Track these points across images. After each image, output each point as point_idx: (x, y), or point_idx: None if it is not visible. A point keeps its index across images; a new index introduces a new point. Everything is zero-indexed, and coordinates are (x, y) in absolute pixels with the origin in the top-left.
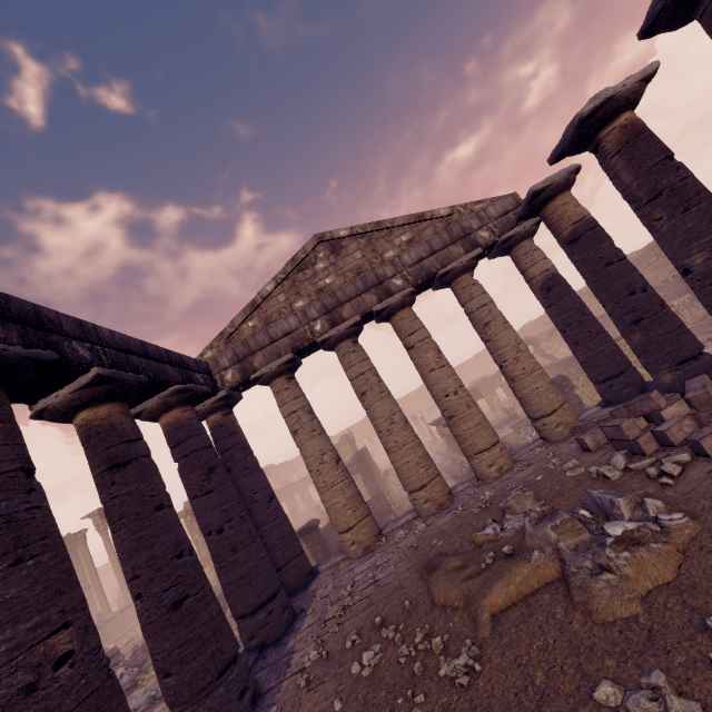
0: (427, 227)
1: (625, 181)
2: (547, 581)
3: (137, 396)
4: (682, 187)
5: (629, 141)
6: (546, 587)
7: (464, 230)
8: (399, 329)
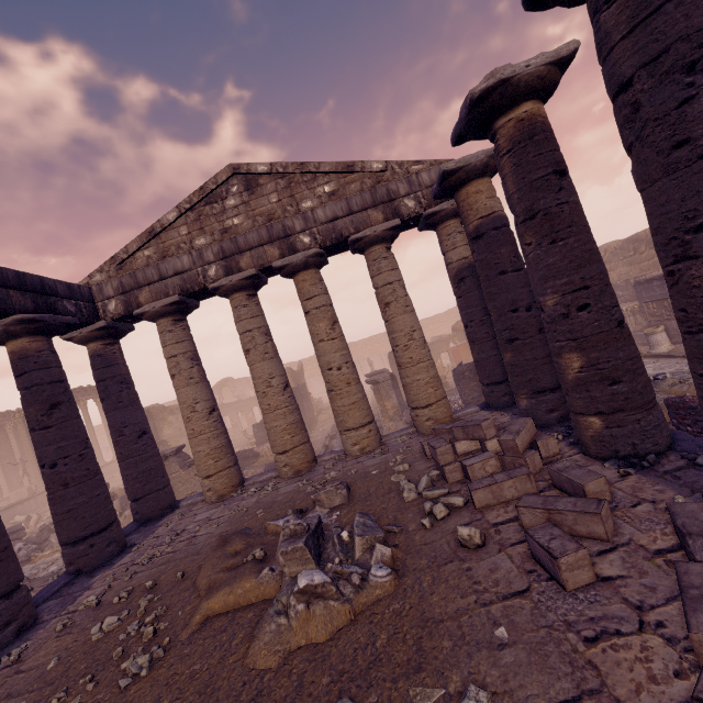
0: (355, 180)
1: (509, 190)
2: (266, 598)
3: None
4: (557, 214)
5: (521, 141)
6: (259, 605)
7: (389, 194)
8: (299, 291)
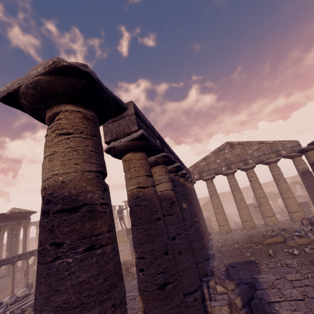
0: (264, 145)
1: None
2: (280, 241)
3: None
4: None
5: None
6: (280, 242)
7: (276, 150)
8: (248, 175)
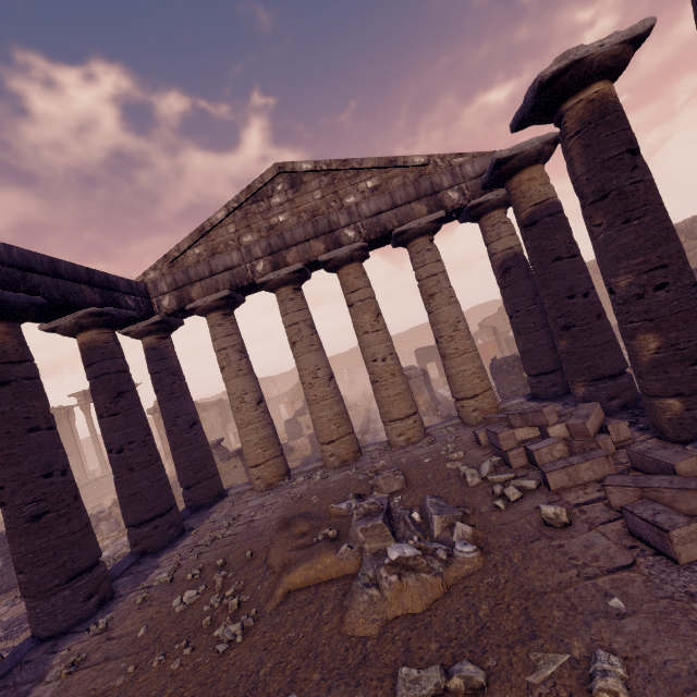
0: (398, 175)
1: (577, 172)
2: (346, 573)
3: (45, 314)
4: (631, 192)
5: (591, 122)
6: (340, 580)
7: (433, 187)
8: (343, 284)
